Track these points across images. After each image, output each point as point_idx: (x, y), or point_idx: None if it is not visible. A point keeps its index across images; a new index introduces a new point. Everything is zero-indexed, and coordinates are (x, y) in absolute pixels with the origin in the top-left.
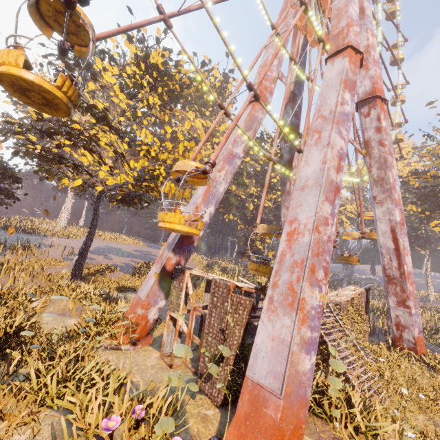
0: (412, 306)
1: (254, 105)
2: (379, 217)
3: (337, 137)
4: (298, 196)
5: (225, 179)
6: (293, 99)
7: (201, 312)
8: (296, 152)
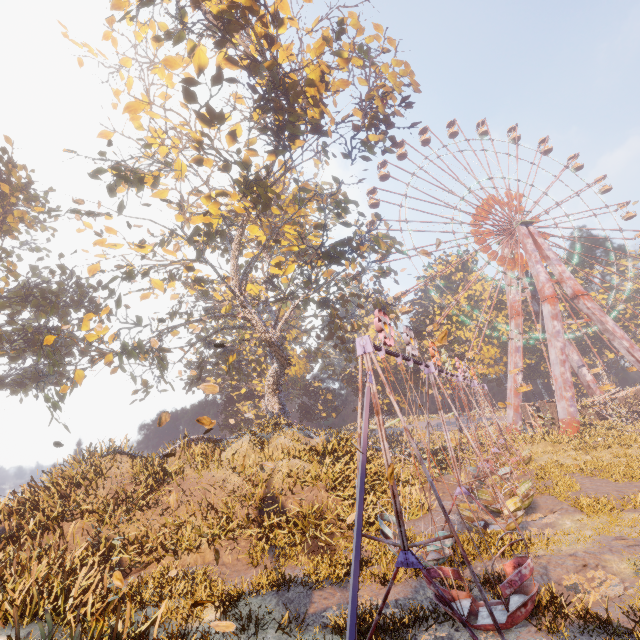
0: None
1: (514, 318)
2: (617, 347)
3: (557, 342)
4: (552, 367)
5: (519, 360)
6: (534, 297)
7: None
8: None
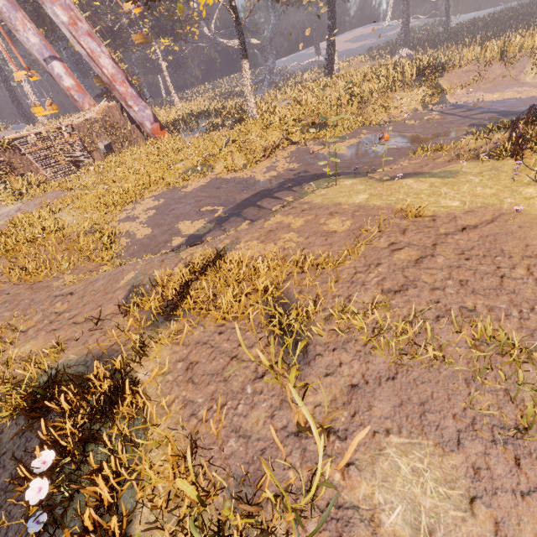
0: (133, 105)
1: None
2: (57, 22)
3: None
4: None
5: None
6: None
7: None
8: None
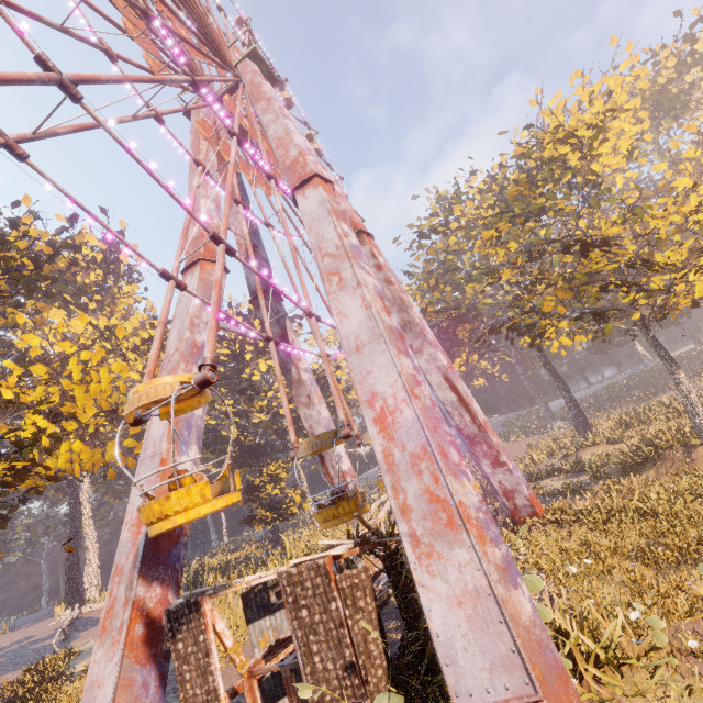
0: (507, 460)
1: (202, 266)
2: (426, 369)
3: (364, 273)
4: (357, 362)
5: None
6: (254, 252)
7: (272, 669)
8: (287, 322)
